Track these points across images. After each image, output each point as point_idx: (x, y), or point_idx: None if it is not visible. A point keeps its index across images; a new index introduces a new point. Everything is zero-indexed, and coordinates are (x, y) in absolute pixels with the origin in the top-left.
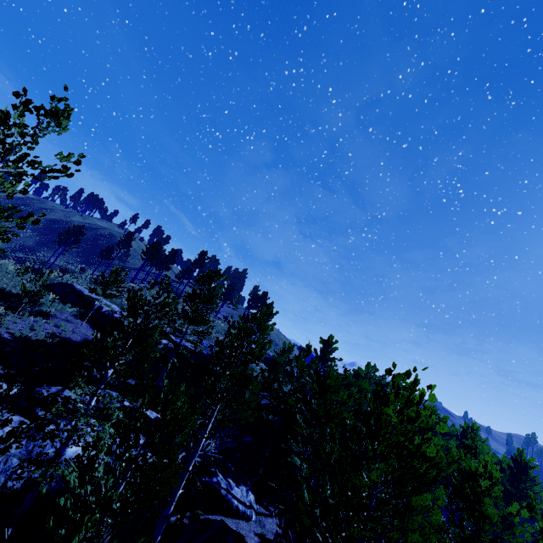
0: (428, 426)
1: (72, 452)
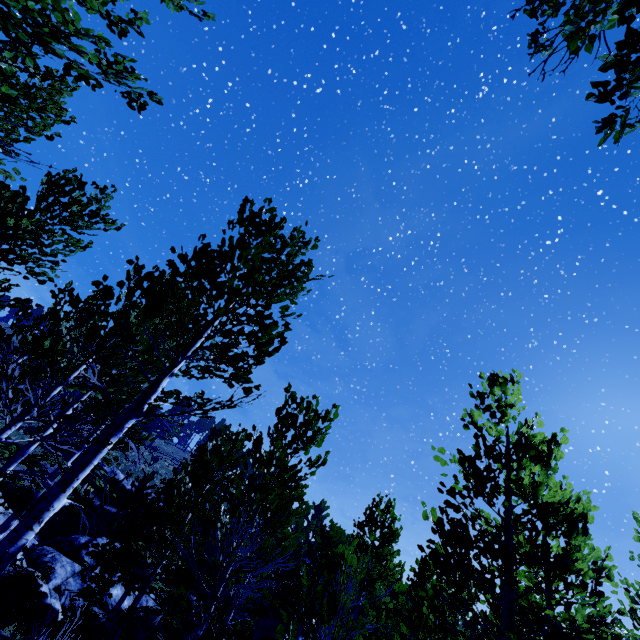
0: (393, 516)
1: (115, 595)
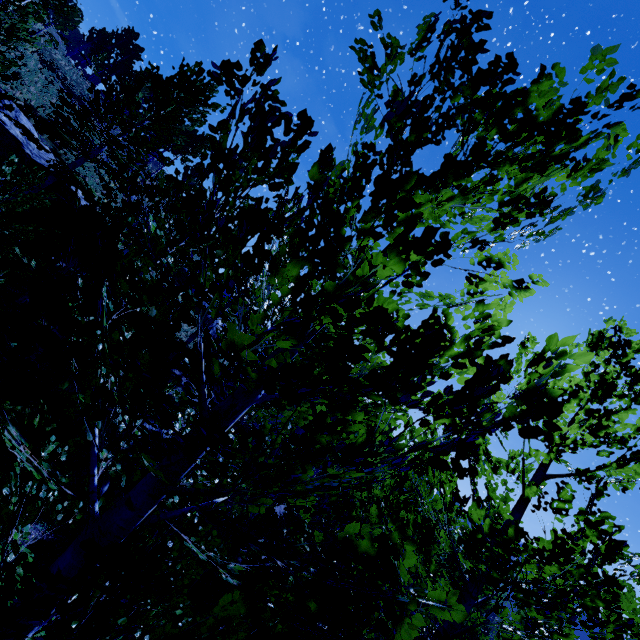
0: None
1: None
